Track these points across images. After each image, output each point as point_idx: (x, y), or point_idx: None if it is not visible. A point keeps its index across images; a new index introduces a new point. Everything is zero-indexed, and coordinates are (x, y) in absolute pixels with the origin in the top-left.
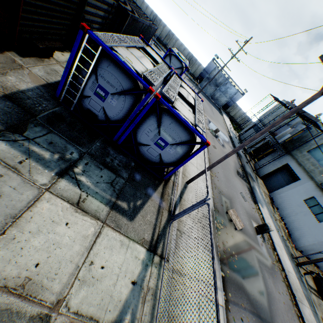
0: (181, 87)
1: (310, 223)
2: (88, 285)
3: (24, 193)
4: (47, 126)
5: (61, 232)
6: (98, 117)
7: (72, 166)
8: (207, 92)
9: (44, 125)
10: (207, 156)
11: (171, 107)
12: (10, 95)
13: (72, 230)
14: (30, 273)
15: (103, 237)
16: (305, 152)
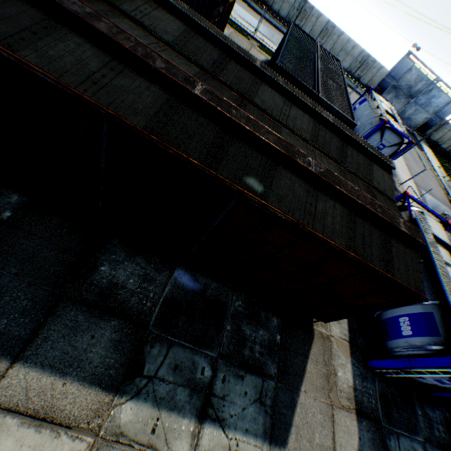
0: None
1: None
2: None
3: None
4: (391, 428)
5: None
6: (413, 379)
7: None
8: None
9: (389, 428)
10: None
11: None
12: (356, 406)
13: None
14: None
15: None
16: None
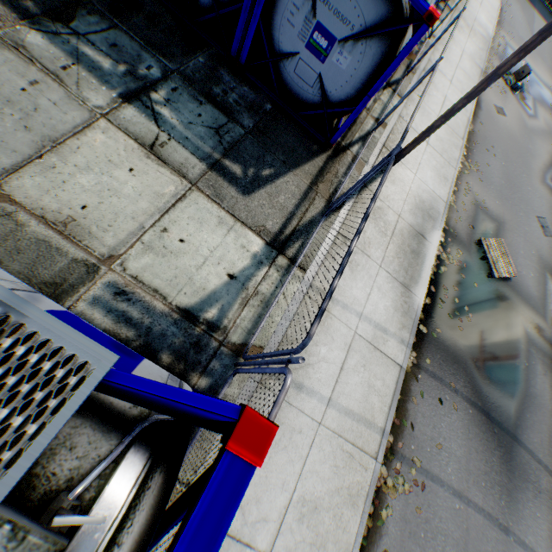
0: None
1: None
2: (155, 254)
3: (69, 113)
4: (109, 18)
5: (122, 179)
6: (199, 1)
7: (148, 89)
8: None
9: (104, 15)
10: (466, 124)
11: None
12: None
13: (139, 180)
14: (75, 214)
15: (188, 203)
16: None
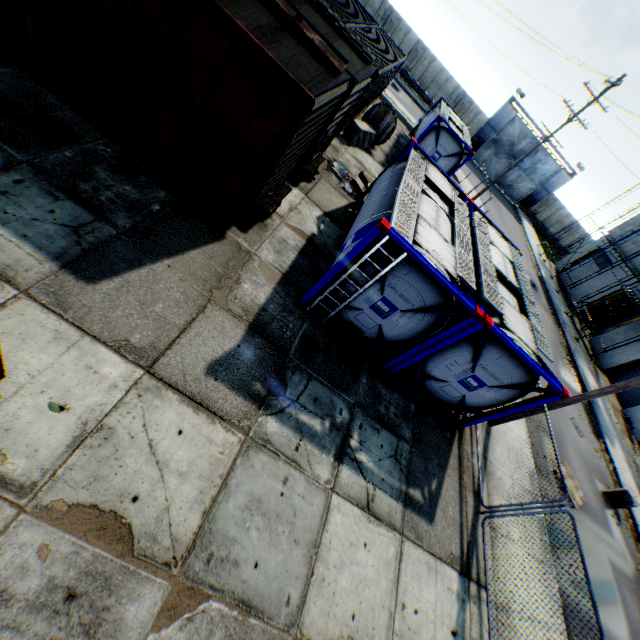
0: (489, 244)
1: None
2: None
3: (313, 501)
4: (304, 368)
5: (363, 560)
6: (363, 334)
7: (346, 437)
8: (488, 171)
9: (300, 367)
10: None
11: (508, 338)
12: (254, 323)
13: (373, 554)
14: (350, 629)
15: (406, 559)
16: None
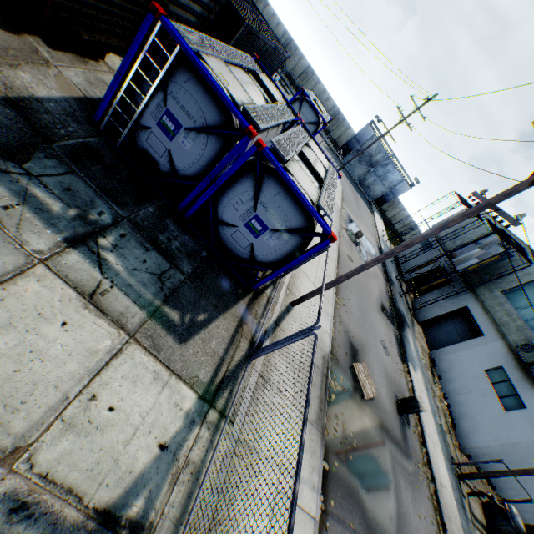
0: (307, 147)
1: (490, 410)
2: (77, 434)
3: (1, 257)
4: (68, 163)
5: (51, 336)
6: (158, 166)
7: (97, 233)
8: (354, 173)
9: (63, 159)
10: (335, 269)
11: (281, 167)
12: (16, 101)
13: (72, 336)
14: None
15: (124, 359)
16: (498, 292)
